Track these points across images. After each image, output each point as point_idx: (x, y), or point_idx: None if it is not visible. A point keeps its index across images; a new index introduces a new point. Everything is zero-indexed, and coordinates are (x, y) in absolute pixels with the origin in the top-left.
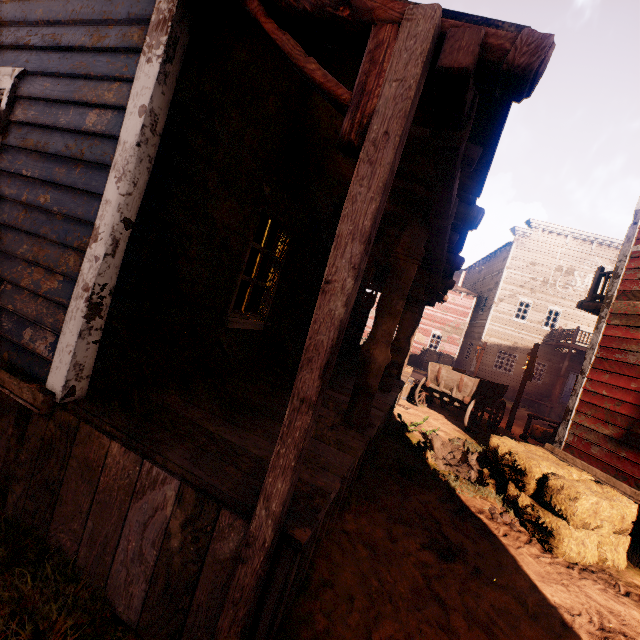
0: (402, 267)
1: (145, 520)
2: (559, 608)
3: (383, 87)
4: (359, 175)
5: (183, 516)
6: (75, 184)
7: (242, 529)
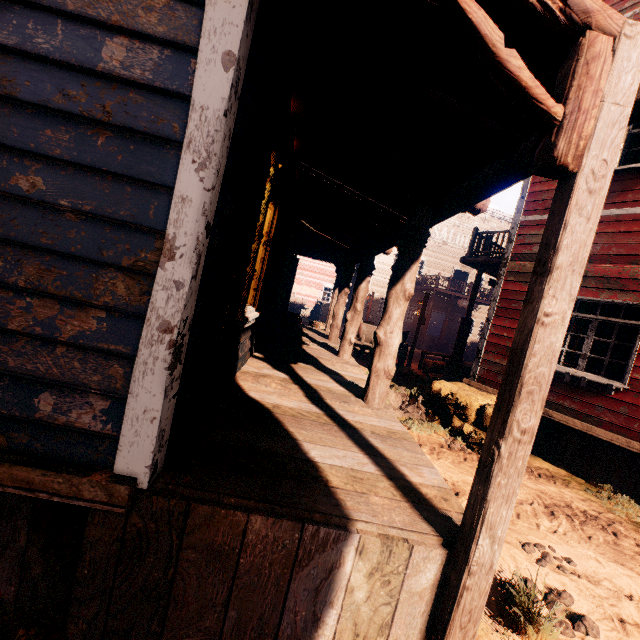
0: (413, 251)
1: (316, 585)
2: (523, 503)
3: (602, 109)
4: (578, 204)
5: (367, 566)
6: (102, 164)
7: (439, 558)
